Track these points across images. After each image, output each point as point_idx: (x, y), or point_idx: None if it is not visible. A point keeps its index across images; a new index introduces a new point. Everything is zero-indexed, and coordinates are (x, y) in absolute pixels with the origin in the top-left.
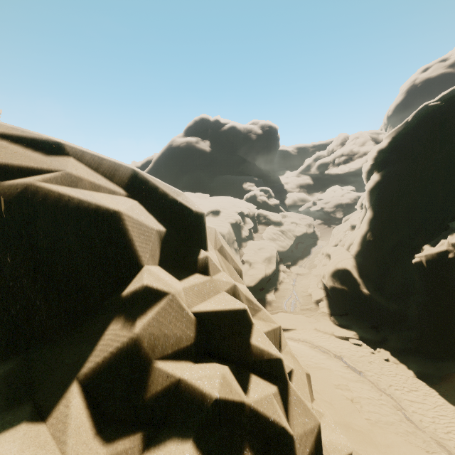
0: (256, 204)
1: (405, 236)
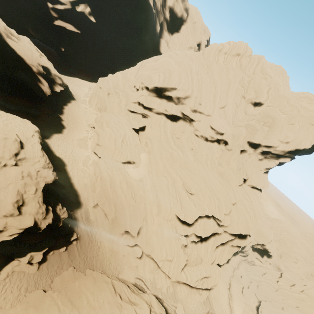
0: None
1: None
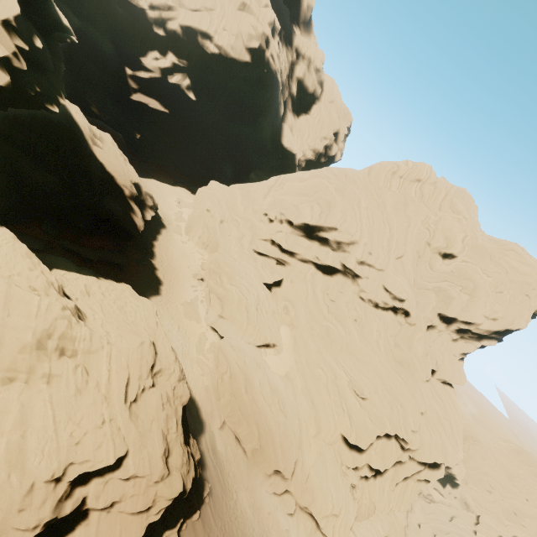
0: None
1: None
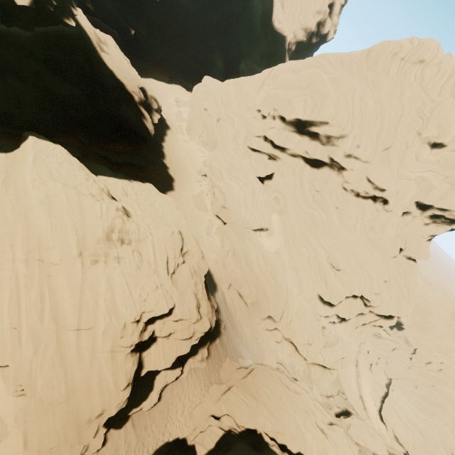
0: None
1: None
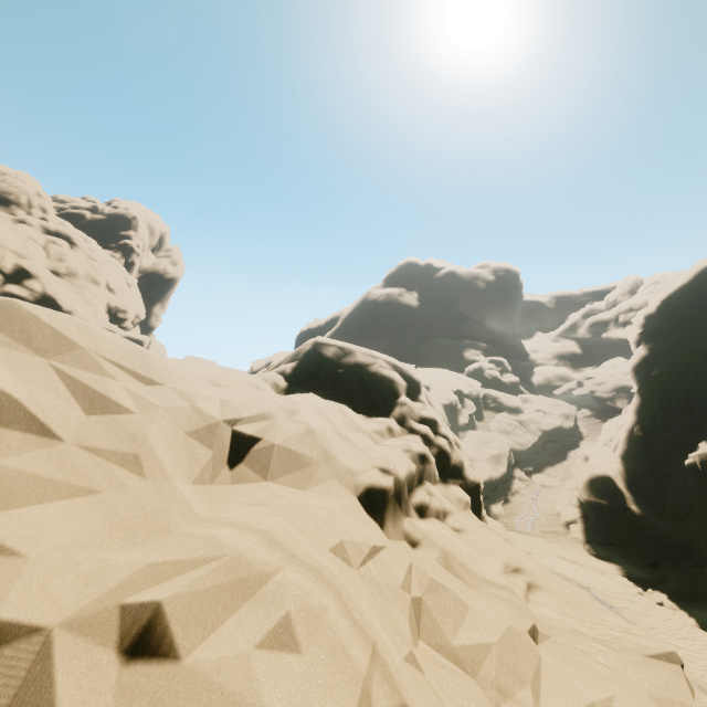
0: (482, 381)
1: (682, 431)
